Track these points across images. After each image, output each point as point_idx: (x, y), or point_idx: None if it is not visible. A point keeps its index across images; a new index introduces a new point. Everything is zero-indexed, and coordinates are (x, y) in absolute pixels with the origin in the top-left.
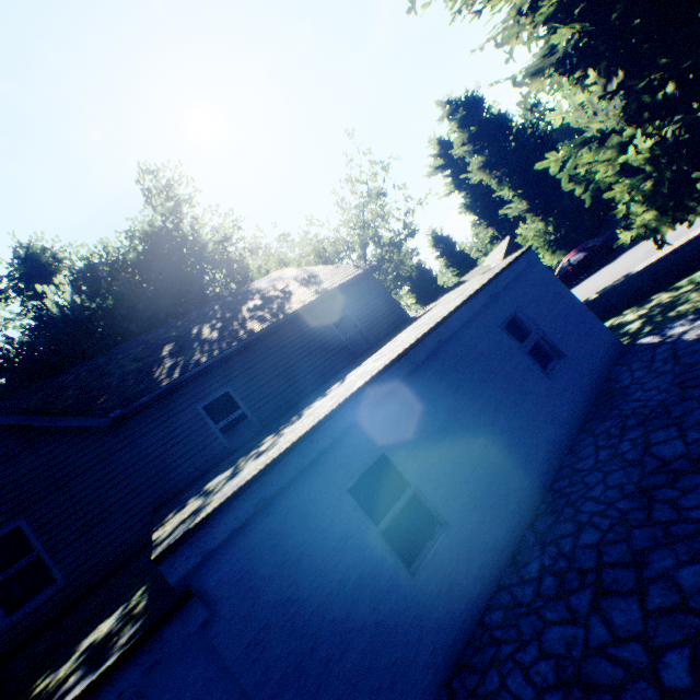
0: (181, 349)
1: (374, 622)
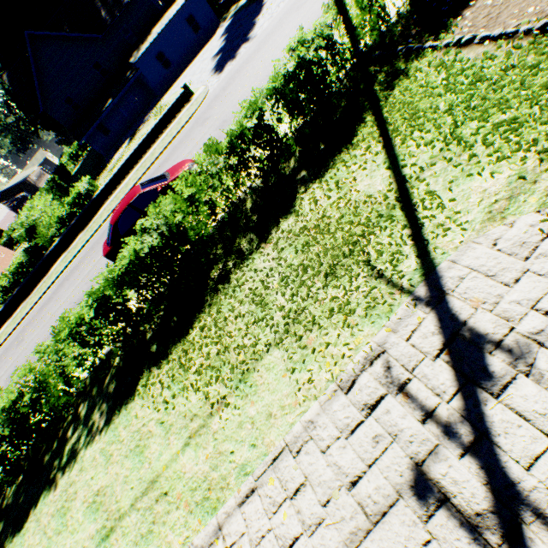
0: (103, 4)
1: (162, 75)
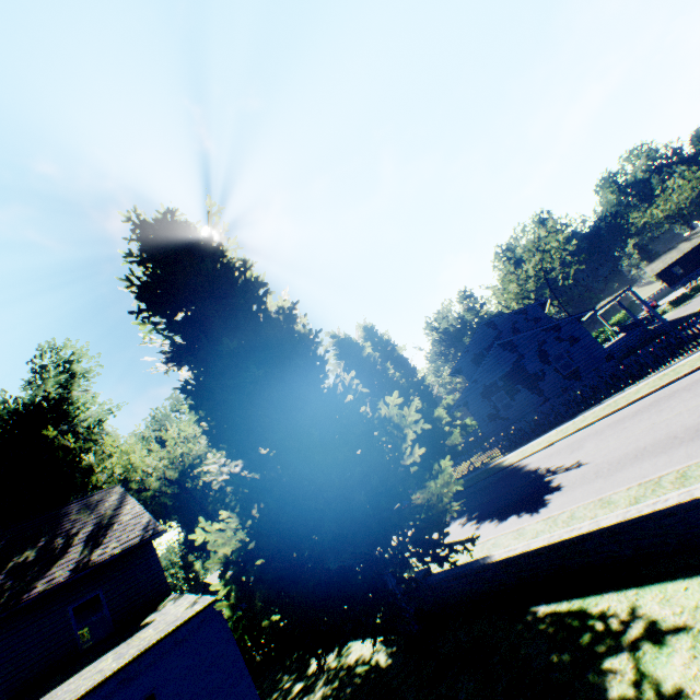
0: None
1: None
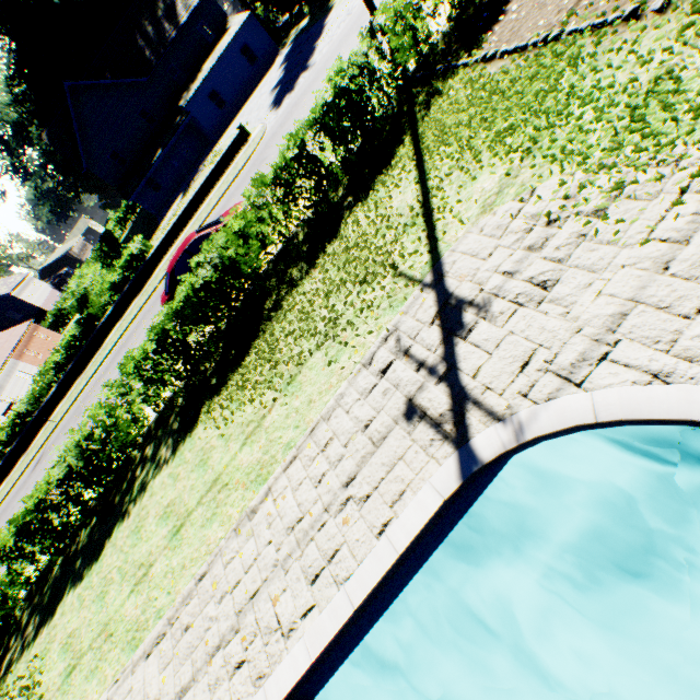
0: (147, 44)
1: (216, 117)
